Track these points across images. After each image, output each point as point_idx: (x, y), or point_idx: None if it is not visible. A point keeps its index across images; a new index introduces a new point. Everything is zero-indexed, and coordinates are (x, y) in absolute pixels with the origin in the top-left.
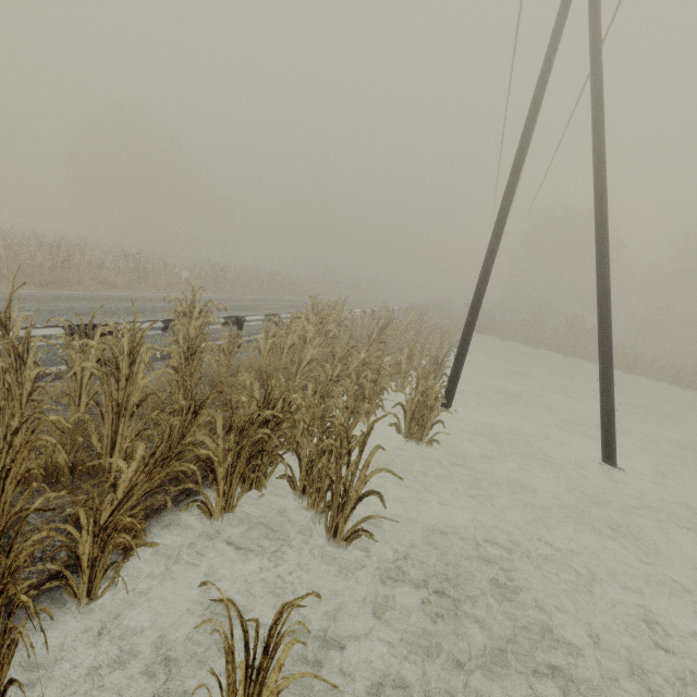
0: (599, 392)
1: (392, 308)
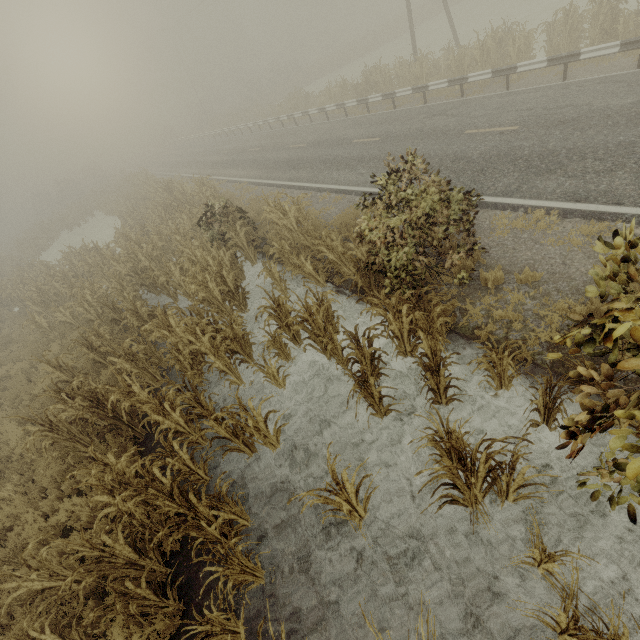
0: (451, 28)
1: (229, 128)
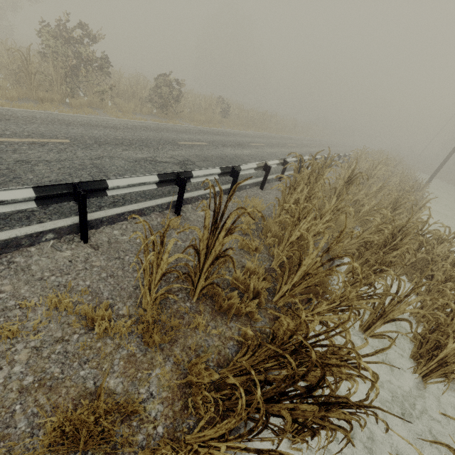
0: None
1: None
